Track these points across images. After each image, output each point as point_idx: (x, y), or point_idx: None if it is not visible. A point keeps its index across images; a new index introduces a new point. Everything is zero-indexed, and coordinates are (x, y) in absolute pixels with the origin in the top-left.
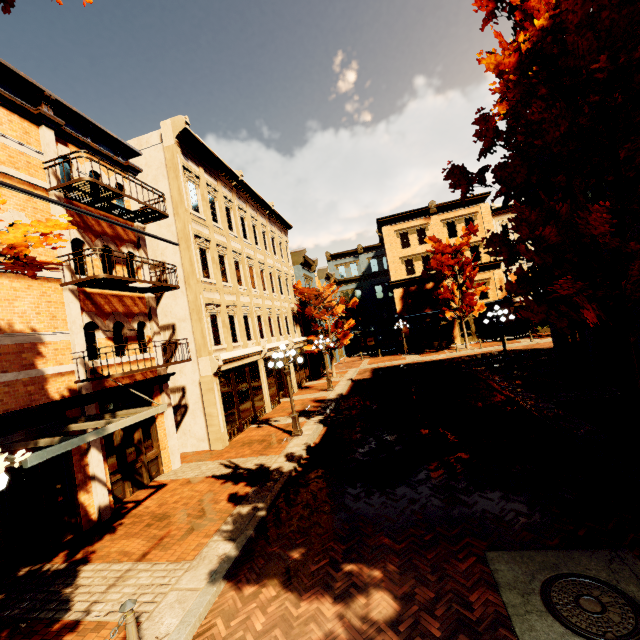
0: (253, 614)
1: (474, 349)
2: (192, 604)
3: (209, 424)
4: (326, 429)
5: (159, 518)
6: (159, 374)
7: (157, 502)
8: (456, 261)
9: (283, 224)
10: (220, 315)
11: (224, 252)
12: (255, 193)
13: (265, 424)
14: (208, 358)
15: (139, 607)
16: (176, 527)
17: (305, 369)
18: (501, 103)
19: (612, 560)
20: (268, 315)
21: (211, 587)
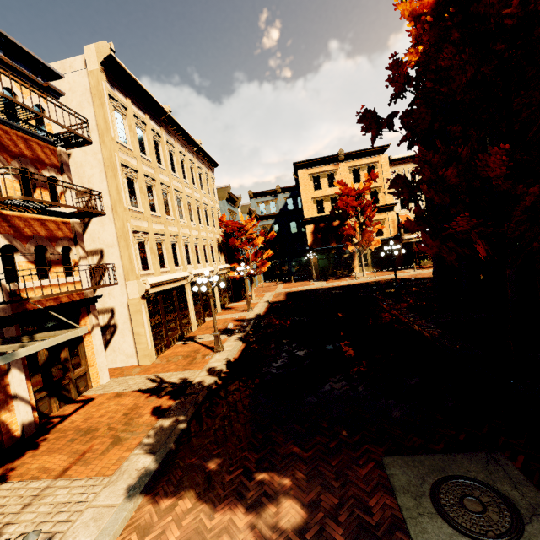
0: (168, 528)
1: (370, 277)
2: (107, 522)
3: (137, 342)
4: (245, 345)
5: (83, 432)
6: (86, 296)
7: (83, 416)
8: (359, 203)
9: (210, 162)
10: (148, 242)
11: (152, 183)
12: (183, 130)
13: (191, 341)
14: (136, 282)
15: (53, 527)
16: (99, 441)
17: (228, 292)
18: (412, 52)
19: (488, 462)
20: (195, 244)
21: (128, 503)
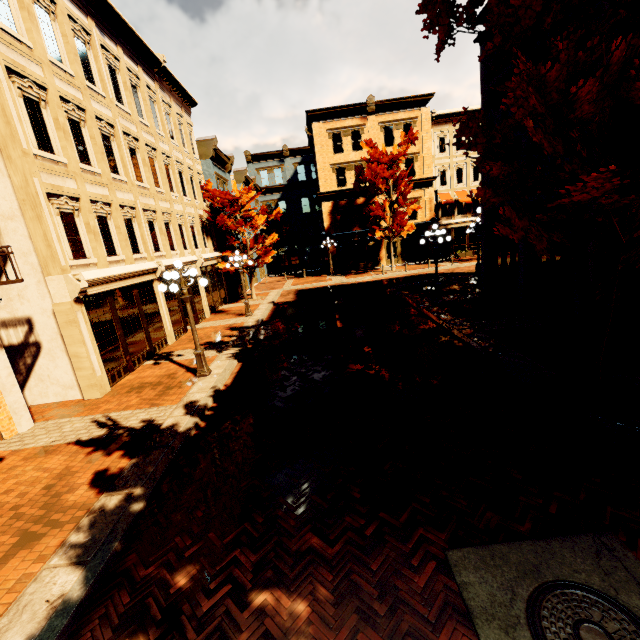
0: None
1: (399, 272)
2: None
3: (76, 367)
4: (241, 365)
5: None
6: None
7: None
8: (392, 173)
9: (183, 96)
10: (81, 214)
11: (79, 115)
12: (131, 29)
13: (164, 360)
14: (62, 277)
15: None
16: None
17: (220, 290)
18: None
19: (600, 553)
20: (165, 221)
21: None
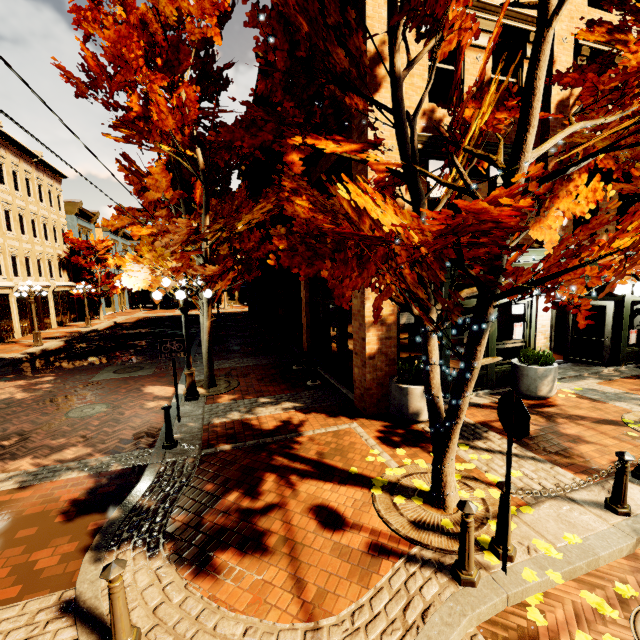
0: None
1: (228, 309)
2: None
3: None
4: (66, 344)
5: None
6: None
7: None
8: None
9: (56, 173)
10: None
11: None
12: (18, 142)
13: (11, 343)
14: None
15: None
16: None
17: (71, 311)
18: None
19: (152, 363)
20: (26, 257)
21: None
